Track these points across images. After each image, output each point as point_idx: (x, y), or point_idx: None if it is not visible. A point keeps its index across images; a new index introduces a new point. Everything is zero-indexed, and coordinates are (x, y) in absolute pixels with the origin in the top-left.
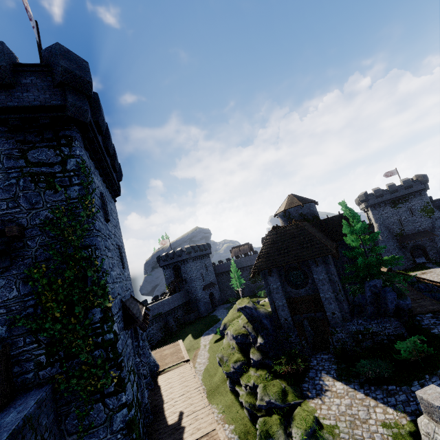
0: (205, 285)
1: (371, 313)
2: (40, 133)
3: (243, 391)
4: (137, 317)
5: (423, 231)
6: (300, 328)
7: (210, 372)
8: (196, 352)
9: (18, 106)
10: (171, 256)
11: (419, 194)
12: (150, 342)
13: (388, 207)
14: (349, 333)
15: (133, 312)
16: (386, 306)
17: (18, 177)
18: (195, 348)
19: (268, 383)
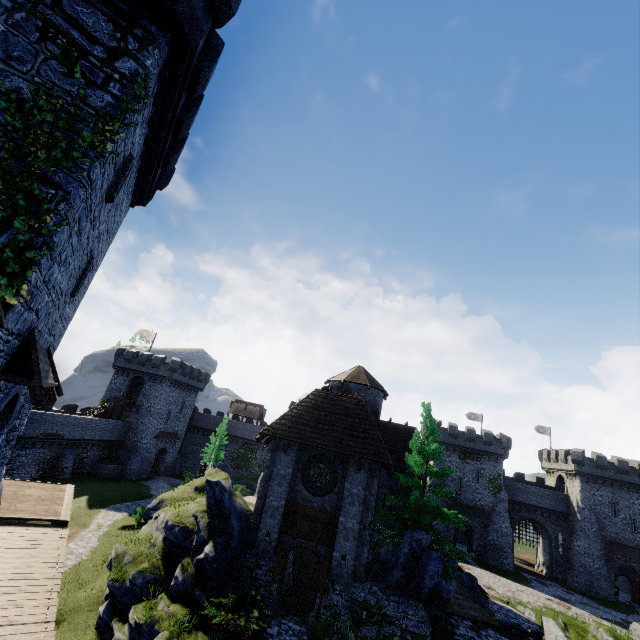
0: (164, 432)
1: (397, 581)
2: None
3: (122, 634)
4: (40, 372)
5: (480, 508)
6: (281, 560)
7: (79, 575)
8: (78, 530)
9: None
10: (143, 359)
11: (495, 458)
12: (5, 476)
13: (456, 455)
14: (351, 602)
15: (38, 359)
16: (421, 579)
17: (20, 5)
18: (80, 522)
19: (180, 636)
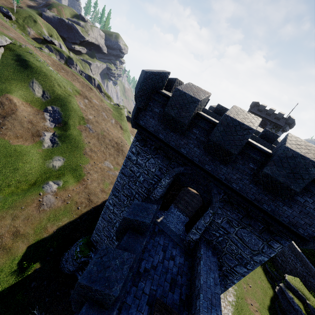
0: None
1: None
2: (276, 127)
3: None
4: None
5: None
6: None
7: None
8: None
9: (277, 123)
10: None
11: None
12: None
13: None
14: None
15: None
16: None
17: None
18: None
19: None
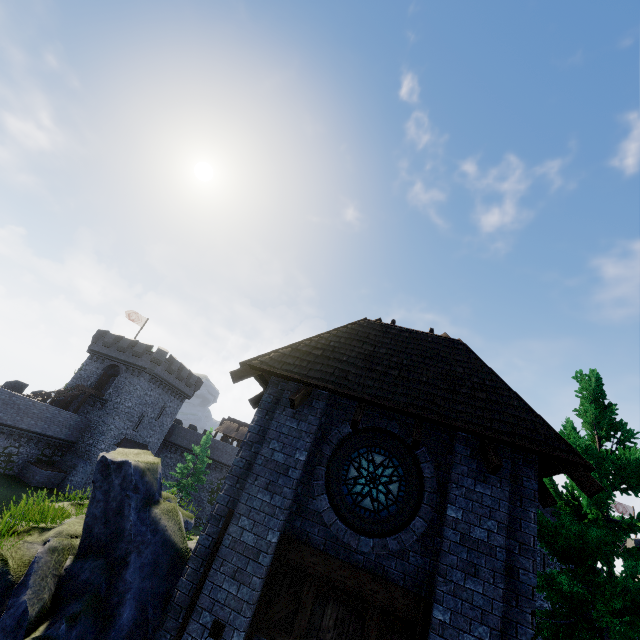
0: (130, 440)
1: None
2: None
3: None
4: None
5: None
6: None
7: None
8: None
9: None
10: (124, 344)
11: None
12: None
13: None
14: None
15: None
16: None
17: None
18: None
19: None
